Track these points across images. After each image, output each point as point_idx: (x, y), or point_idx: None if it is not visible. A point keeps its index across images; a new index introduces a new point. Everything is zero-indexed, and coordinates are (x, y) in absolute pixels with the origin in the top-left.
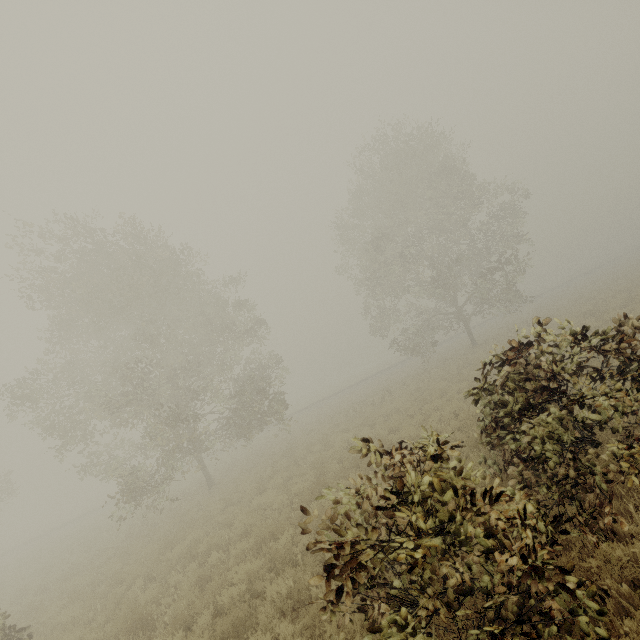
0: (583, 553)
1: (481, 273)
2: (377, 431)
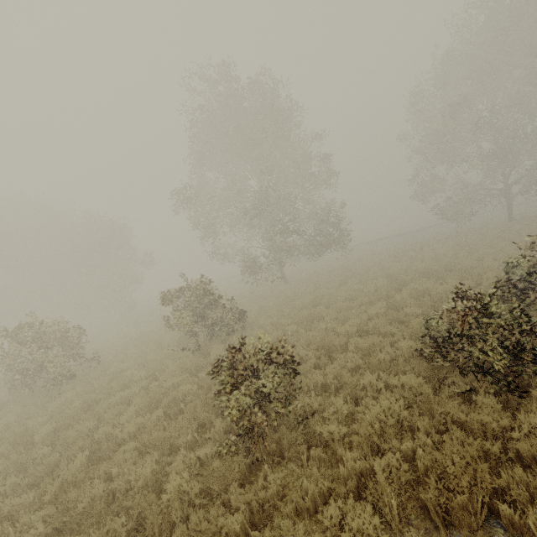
0: None
1: None
2: (435, 262)
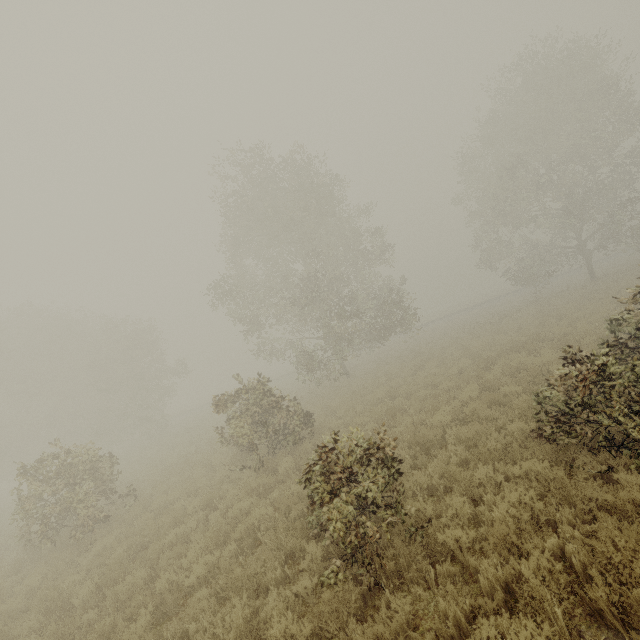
0: None
1: (621, 203)
2: (521, 333)
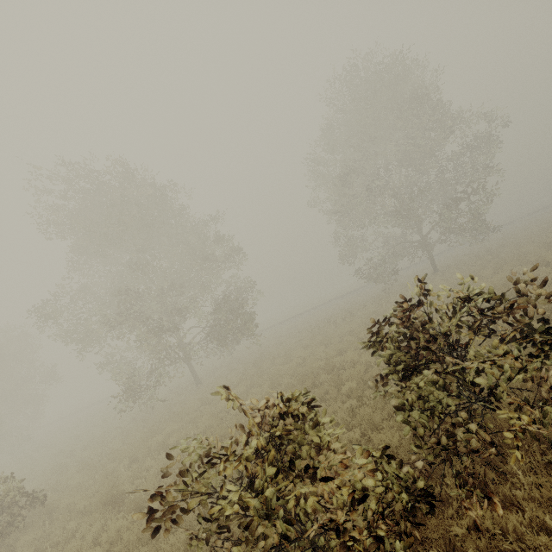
0: (461, 512)
1: (445, 203)
2: (327, 352)
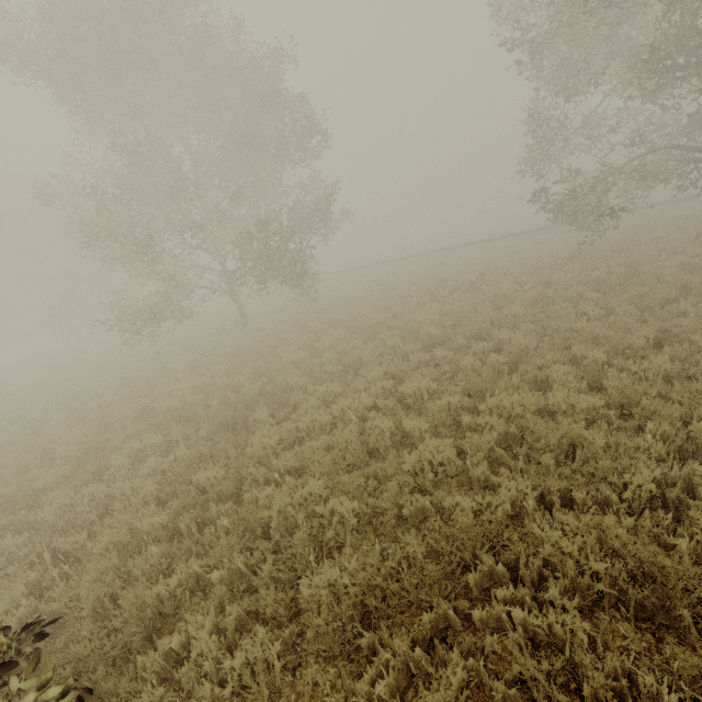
0: None
1: None
2: (326, 363)
